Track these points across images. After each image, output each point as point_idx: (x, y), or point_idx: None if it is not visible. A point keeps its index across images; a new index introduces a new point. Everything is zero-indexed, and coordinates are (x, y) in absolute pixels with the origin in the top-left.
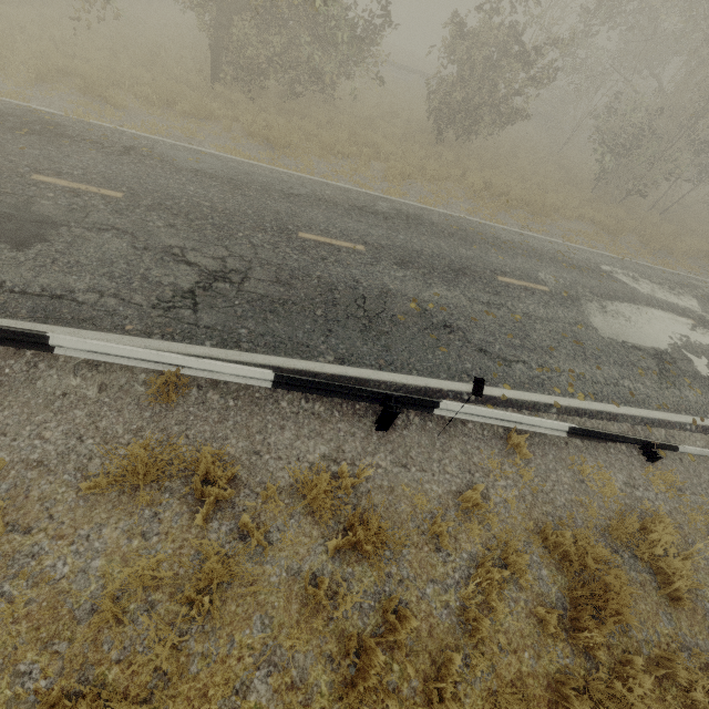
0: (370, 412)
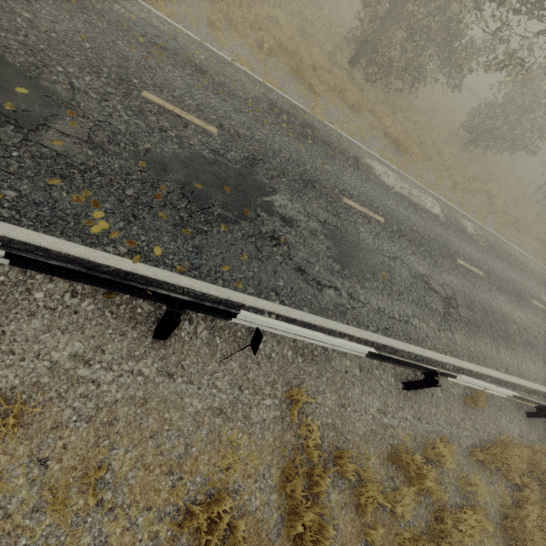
0: (521, 405)
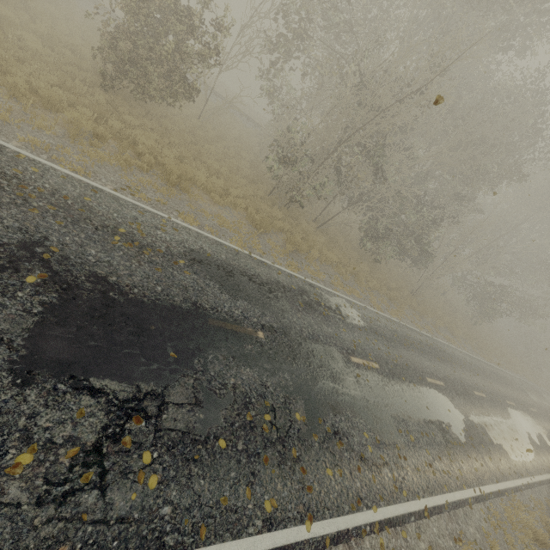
0: None
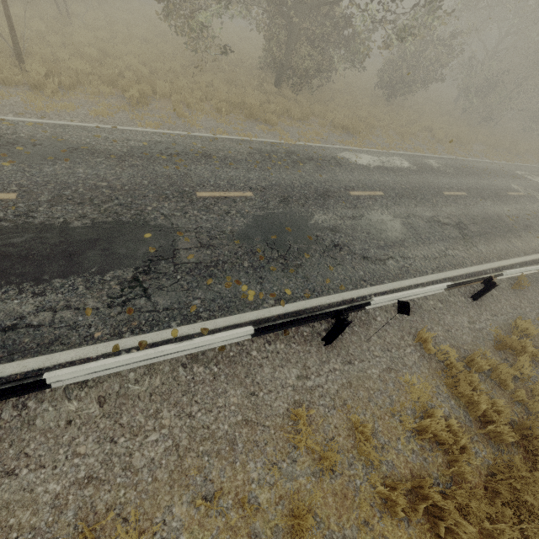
0: None
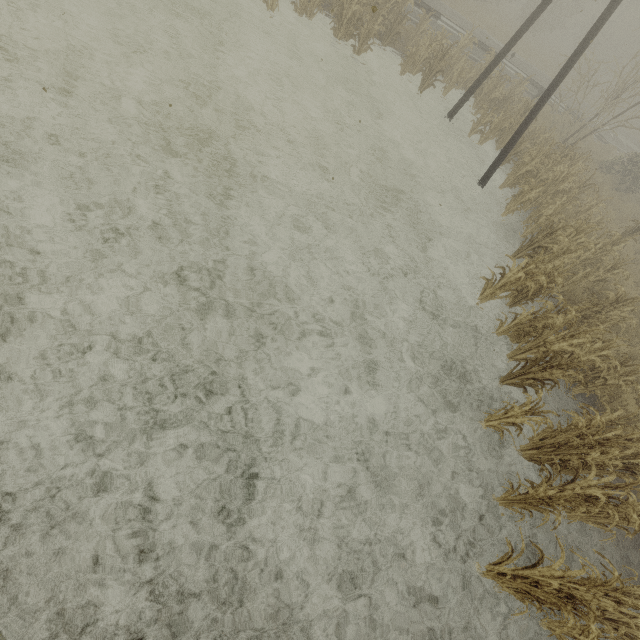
0: None
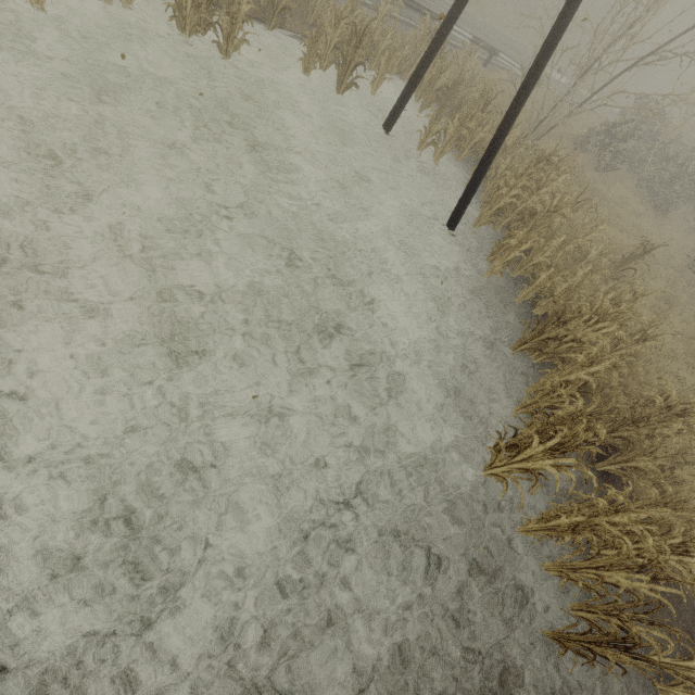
0: None
